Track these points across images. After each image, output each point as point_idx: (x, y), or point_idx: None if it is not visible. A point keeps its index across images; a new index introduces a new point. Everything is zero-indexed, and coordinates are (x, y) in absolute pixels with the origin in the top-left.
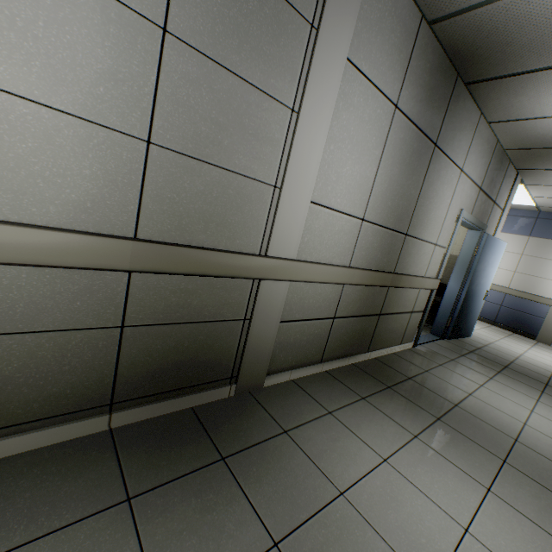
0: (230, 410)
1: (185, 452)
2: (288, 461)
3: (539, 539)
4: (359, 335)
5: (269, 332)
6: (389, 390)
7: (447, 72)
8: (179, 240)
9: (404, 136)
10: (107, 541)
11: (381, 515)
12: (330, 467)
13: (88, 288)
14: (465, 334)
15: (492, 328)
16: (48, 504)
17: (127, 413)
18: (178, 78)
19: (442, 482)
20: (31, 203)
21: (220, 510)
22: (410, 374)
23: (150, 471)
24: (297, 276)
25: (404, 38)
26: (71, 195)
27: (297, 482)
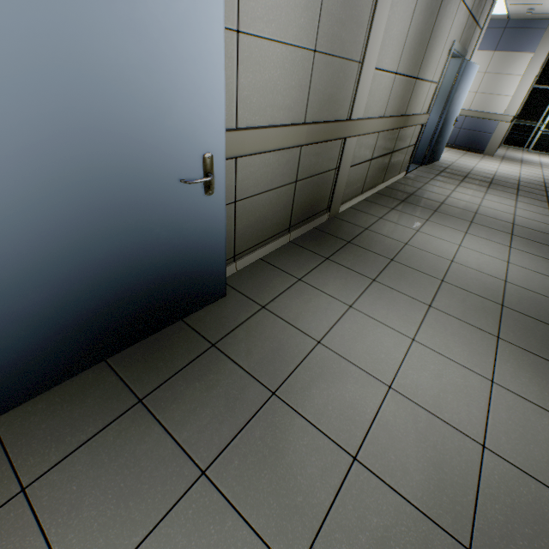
0: (333, 226)
1: (331, 243)
2: (376, 238)
3: (488, 243)
4: (380, 171)
5: (345, 175)
6: (404, 203)
7: None
8: (318, 119)
9: None
10: (333, 268)
11: (425, 247)
12: (395, 237)
13: (288, 160)
14: (436, 159)
15: (452, 151)
16: (300, 264)
17: (294, 233)
18: None
19: (446, 234)
20: (276, 112)
21: (363, 256)
22: (411, 192)
23: (324, 251)
24: (362, 131)
25: None
26: (287, 102)
27: (385, 244)
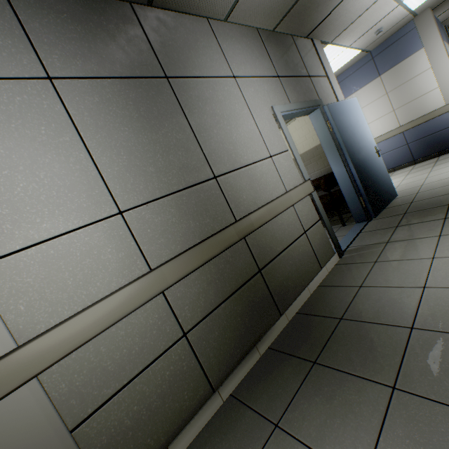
0: None
1: None
2: None
3: None
4: (250, 314)
5: None
6: (314, 370)
7: (109, 8)
8: None
9: (101, 97)
10: None
11: None
12: None
13: None
14: (389, 198)
15: (416, 167)
16: None
17: None
18: None
19: None
20: None
21: None
22: (340, 310)
23: None
24: (38, 364)
25: None
26: None
27: None
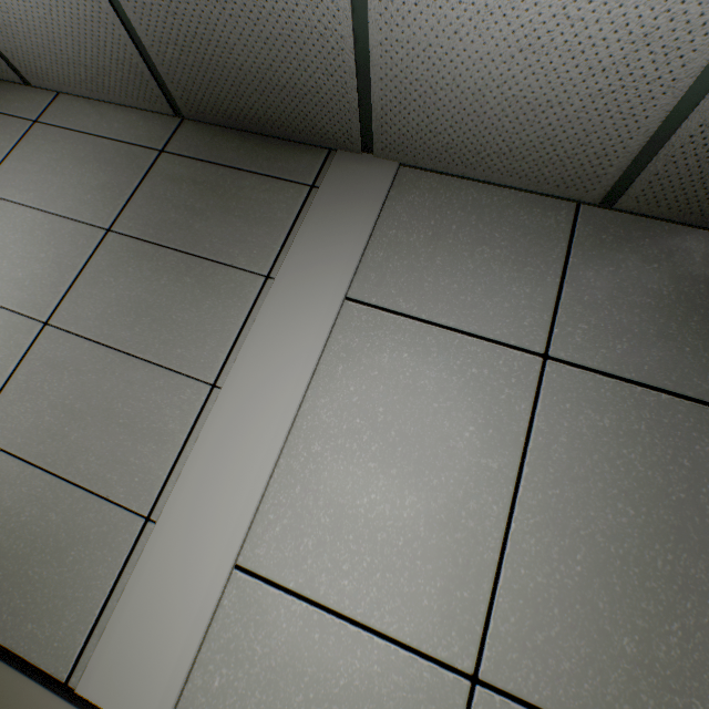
0: None
1: None
2: None
3: None
4: None
5: None
6: None
7: None
8: None
9: (618, 421)
10: None
11: None
12: None
13: None
14: None
15: None
16: None
17: None
18: (42, 364)
19: None
20: None
21: None
22: None
23: None
24: None
25: (525, 243)
26: None
27: None
